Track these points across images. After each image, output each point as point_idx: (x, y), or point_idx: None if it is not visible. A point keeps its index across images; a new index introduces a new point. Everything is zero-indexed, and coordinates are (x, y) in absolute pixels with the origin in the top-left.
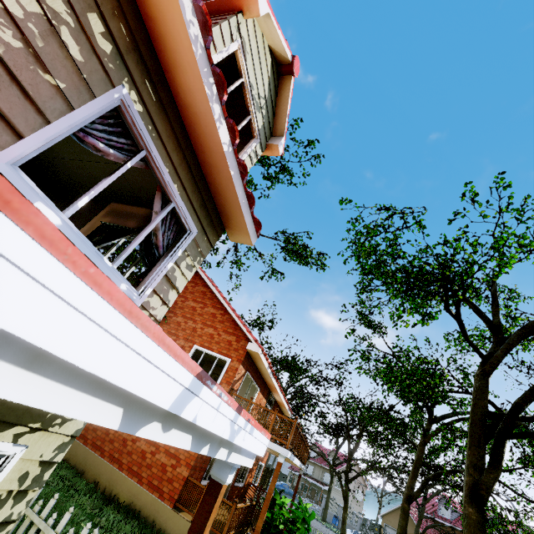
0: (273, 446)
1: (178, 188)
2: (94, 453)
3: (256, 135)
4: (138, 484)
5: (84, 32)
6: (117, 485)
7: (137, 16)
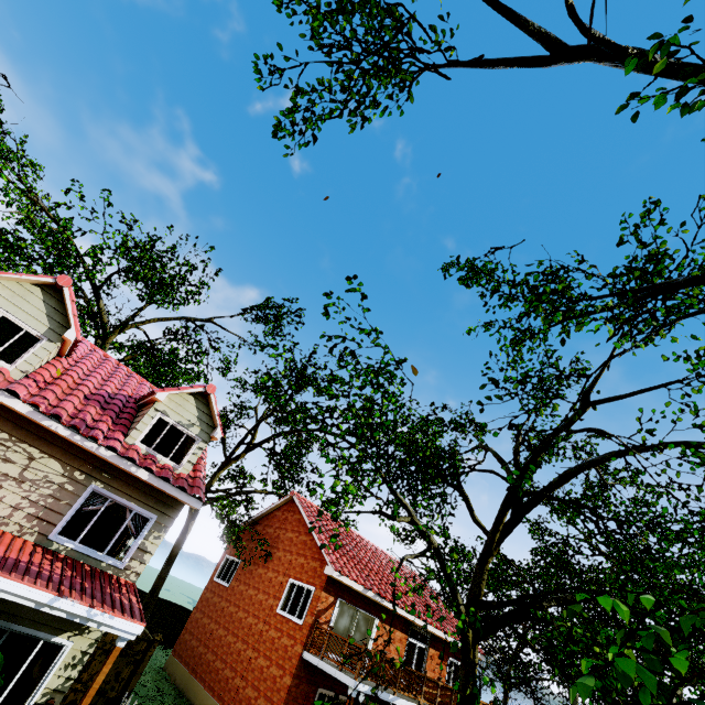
0: (343, 678)
1: (136, 503)
2: (218, 704)
3: (197, 439)
4: None
5: (74, 479)
6: None
7: (94, 457)
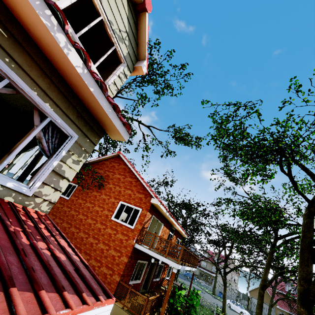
0: (169, 262)
1: (51, 106)
2: None
3: (123, 61)
4: None
5: None
6: None
7: None
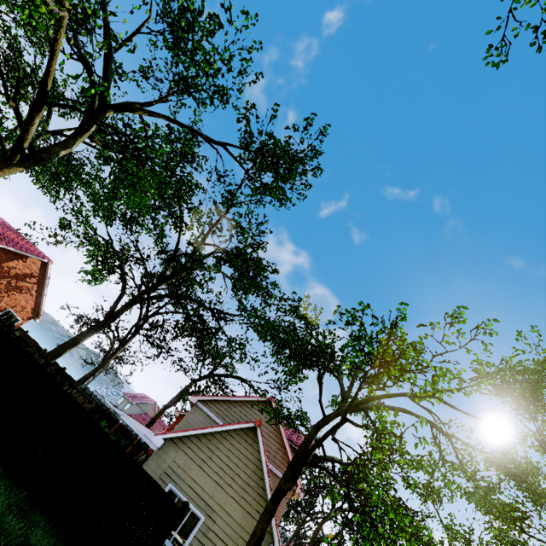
0: None
1: None
2: None
3: None
4: None
5: None
6: None
7: None
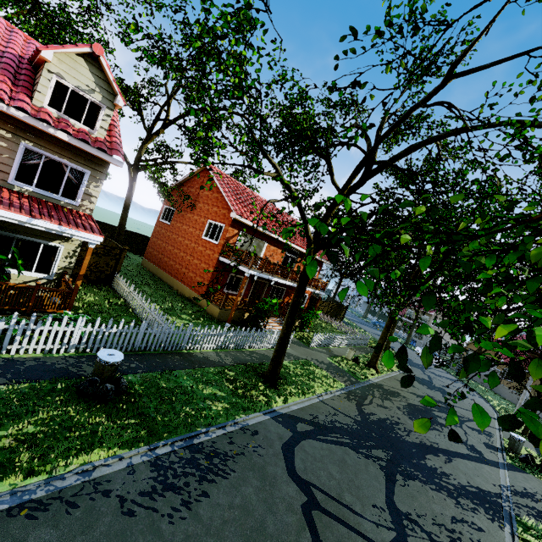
0: (242, 269)
1: (68, 160)
2: (175, 279)
3: (101, 106)
4: (191, 290)
5: (3, 137)
6: (184, 291)
7: (10, 118)
